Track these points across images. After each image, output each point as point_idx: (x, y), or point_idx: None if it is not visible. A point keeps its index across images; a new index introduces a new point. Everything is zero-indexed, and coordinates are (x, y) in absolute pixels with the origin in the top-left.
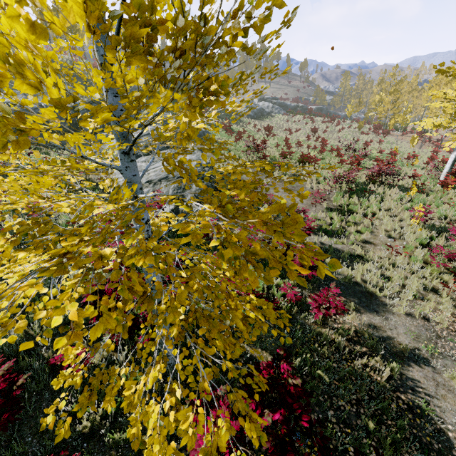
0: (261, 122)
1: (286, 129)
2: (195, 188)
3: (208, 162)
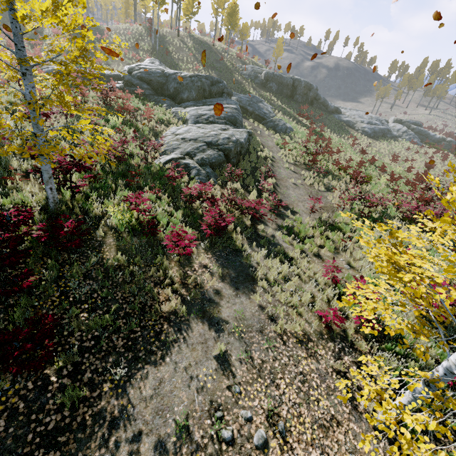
0: (371, 141)
1: (394, 155)
2: (208, 153)
3: (240, 141)
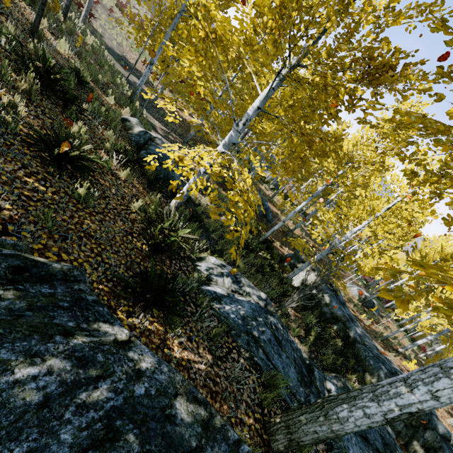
0: None
1: None
2: None
3: None
